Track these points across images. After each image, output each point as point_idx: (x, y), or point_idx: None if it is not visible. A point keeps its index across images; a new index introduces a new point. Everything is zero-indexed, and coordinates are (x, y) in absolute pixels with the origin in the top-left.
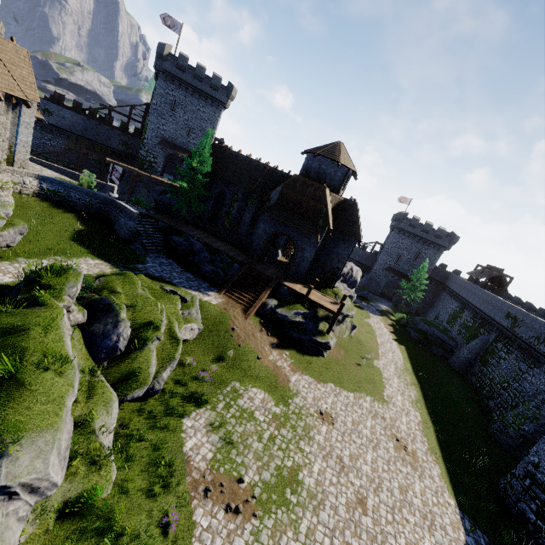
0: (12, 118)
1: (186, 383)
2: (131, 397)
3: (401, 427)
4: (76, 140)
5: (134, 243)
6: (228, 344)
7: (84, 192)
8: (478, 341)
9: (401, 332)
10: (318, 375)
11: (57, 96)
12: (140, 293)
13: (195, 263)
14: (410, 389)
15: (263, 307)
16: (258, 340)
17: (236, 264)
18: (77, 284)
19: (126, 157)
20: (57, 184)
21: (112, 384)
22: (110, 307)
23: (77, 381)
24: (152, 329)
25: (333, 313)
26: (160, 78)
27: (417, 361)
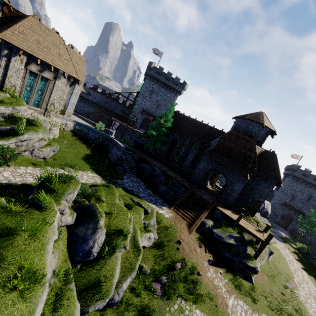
0: (69, 90)
1: (140, 293)
2: (92, 309)
3: None
4: (99, 108)
5: (118, 165)
6: (175, 255)
7: (96, 132)
8: None
9: (305, 261)
10: (250, 301)
11: (95, 87)
12: (117, 202)
13: (154, 183)
14: None
15: (202, 225)
16: (198, 255)
17: (182, 188)
18: (75, 191)
19: (122, 118)
20: (83, 126)
21: (79, 291)
22: (93, 214)
23: (41, 301)
24: (121, 237)
25: (261, 241)
26: (147, 79)
27: None
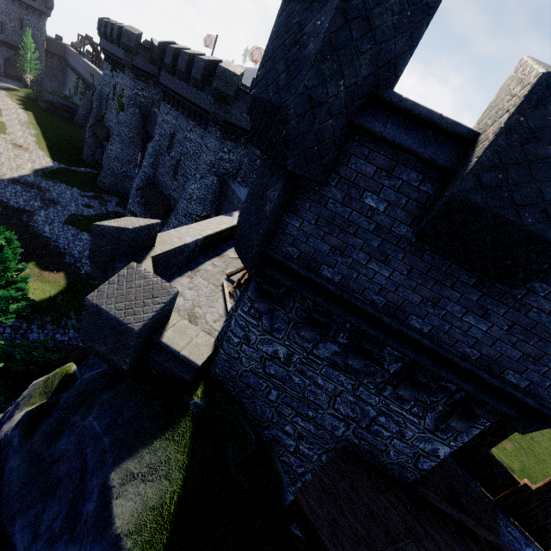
0: None
1: None
2: None
3: (19, 141)
4: None
5: None
6: None
7: None
8: (85, 100)
9: (31, 104)
10: None
11: None
12: None
13: None
14: (31, 130)
15: None
16: None
17: None
18: None
19: None
20: None
21: None
22: None
23: None
24: None
25: None
26: None
27: (44, 120)
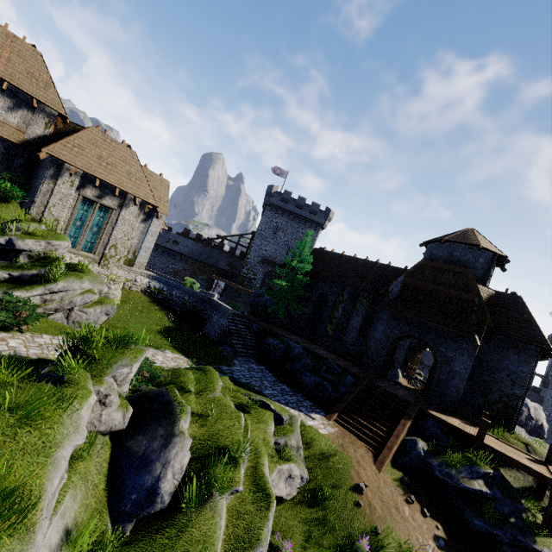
0: (143, 228)
1: None
2: None
3: None
4: (192, 263)
5: (223, 344)
6: (354, 522)
7: (185, 291)
8: None
9: None
10: None
11: (185, 231)
12: (217, 396)
13: (292, 372)
14: None
15: (403, 452)
16: (408, 522)
17: (349, 376)
18: (133, 364)
19: (229, 276)
20: (163, 283)
21: None
22: (167, 407)
23: None
24: (225, 461)
25: (549, 483)
26: (267, 210)
27: None
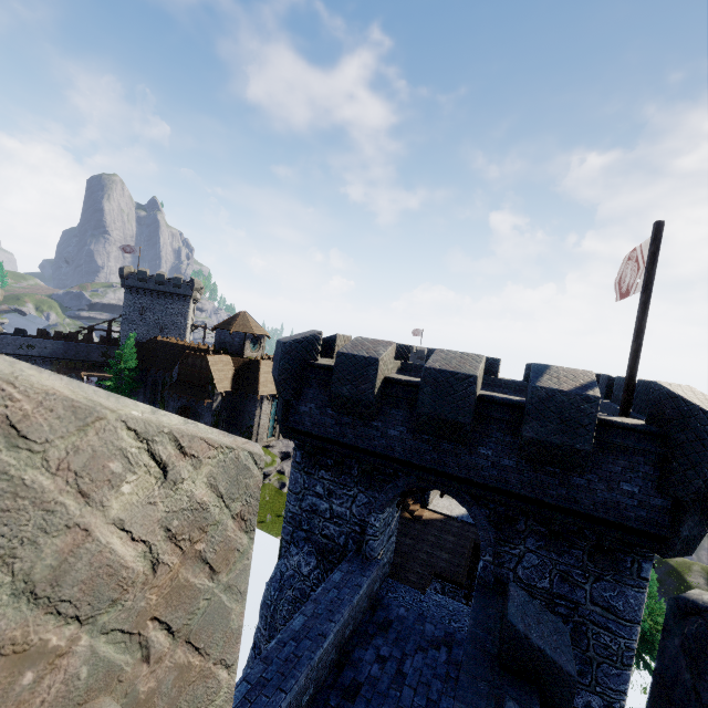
0: None
1: None
2: None
3: None
4: (59, 363)
5: None
6: None
7: None
8: None
9: None
10: None
11: (40, 332)
12: None
13: None
14: None
15: None
16: None
17: None
18: None
19: (108, 365)
20: None
21: None
22: None
23: None
24: None
25: None
26: (126, 293)
27: None
